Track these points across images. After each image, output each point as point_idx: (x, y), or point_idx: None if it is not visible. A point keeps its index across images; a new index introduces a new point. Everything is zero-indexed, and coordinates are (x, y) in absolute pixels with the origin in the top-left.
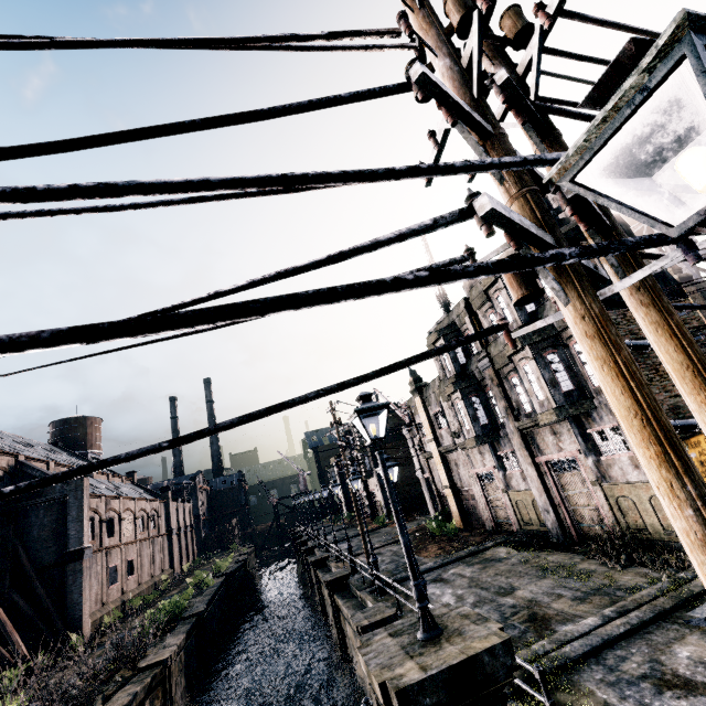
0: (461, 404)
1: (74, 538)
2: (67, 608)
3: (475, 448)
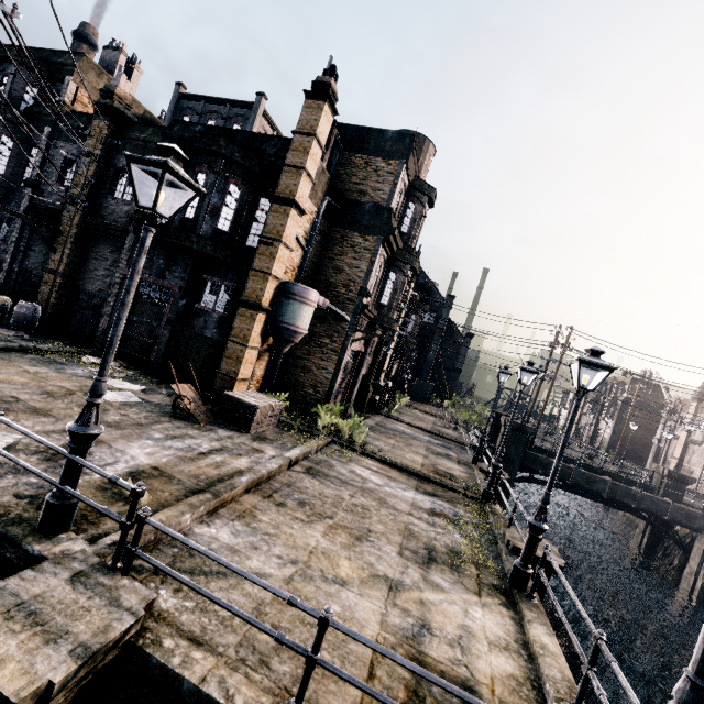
0: None
1: (459, 363)
2: (449, 389)
3: None
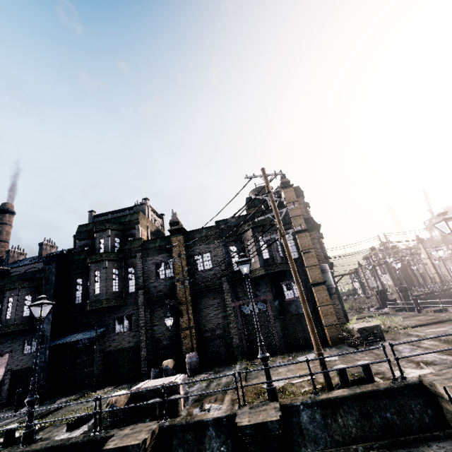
0: (444, 247)
1: None
2: None
3: (449, 260)
